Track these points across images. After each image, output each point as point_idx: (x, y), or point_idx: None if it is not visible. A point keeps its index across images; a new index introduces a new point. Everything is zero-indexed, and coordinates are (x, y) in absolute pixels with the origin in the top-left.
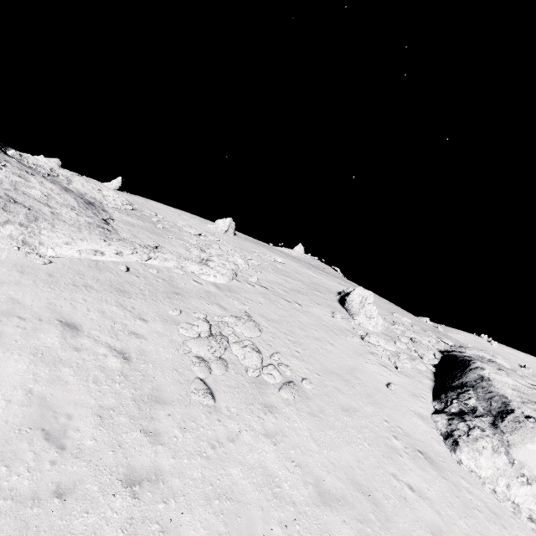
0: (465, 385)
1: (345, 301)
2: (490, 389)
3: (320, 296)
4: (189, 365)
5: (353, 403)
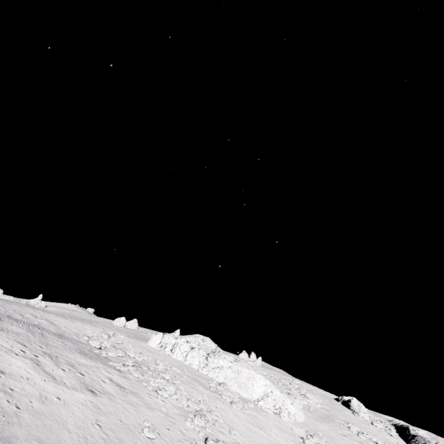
0: (414, 437)
1: (350, 405)
2: (421, 436)
3: (336, 403)
4: (368, 443)
5: None
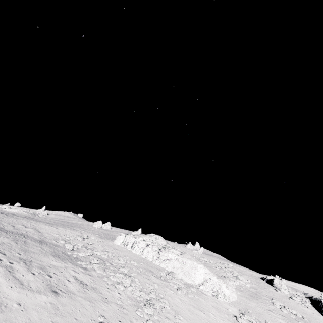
0: None
1: (272, 283)
2: None
3: (262, 282)
4: (289, 315)
5: (314, 319)
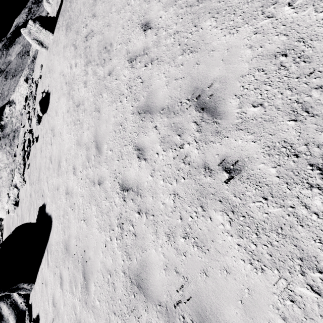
0: None
1: None
2: None
3: None
4: None
5: None
